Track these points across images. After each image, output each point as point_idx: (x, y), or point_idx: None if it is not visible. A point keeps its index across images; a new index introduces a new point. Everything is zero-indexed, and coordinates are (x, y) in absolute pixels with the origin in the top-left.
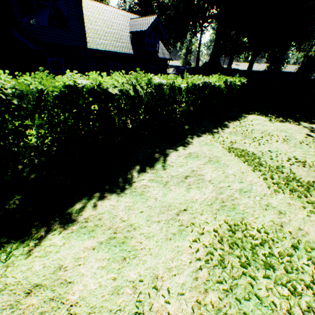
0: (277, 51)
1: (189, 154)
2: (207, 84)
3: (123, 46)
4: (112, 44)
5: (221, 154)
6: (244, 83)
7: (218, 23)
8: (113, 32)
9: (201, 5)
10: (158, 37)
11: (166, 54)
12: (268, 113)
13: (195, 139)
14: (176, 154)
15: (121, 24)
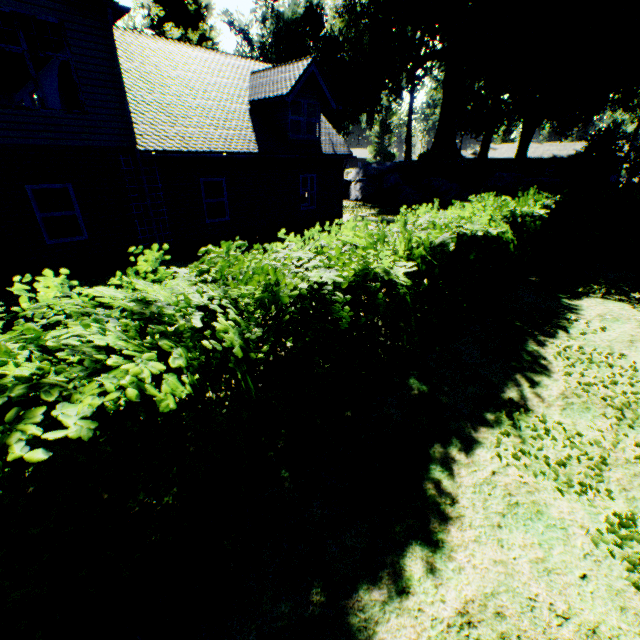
0: (580, 116)
1: (465, 633)
2: (470, 239)
3: (232, 135)
4: (204, 134)
5: (608, 608)
6: (549, 207)
7: (447, 67)
8: (208, 106)
9: (408, 35)
10: (318, 108)
11: (338, 145)
12: (628, 285)
13: (461, 470)
14: (405, 635)
15: (229, 85)
